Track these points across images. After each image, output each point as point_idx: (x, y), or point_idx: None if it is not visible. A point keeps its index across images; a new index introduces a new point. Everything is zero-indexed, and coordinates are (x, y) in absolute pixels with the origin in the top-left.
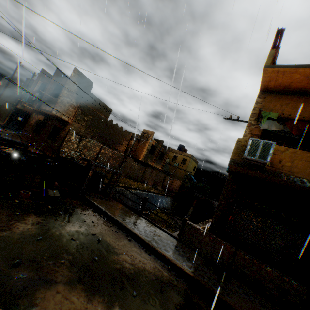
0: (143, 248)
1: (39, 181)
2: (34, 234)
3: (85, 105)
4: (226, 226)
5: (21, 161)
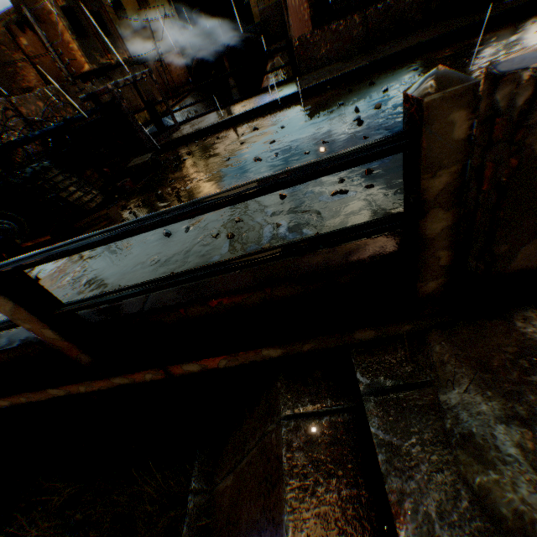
0: (289, 105)
1: (99, 176)
2: (217, 165)
3: None
4: (332, 4)
5: (51, 167)
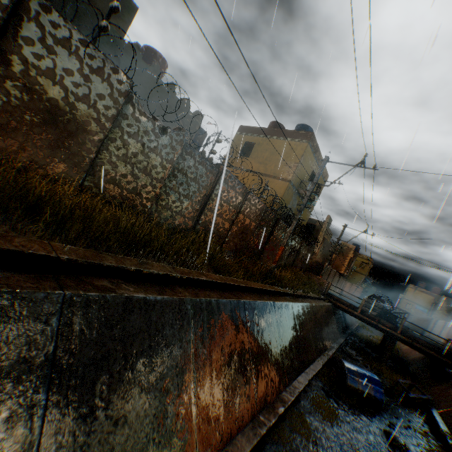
0: None
1: None
2: None
3: (325, 239)
4: None
5: None
